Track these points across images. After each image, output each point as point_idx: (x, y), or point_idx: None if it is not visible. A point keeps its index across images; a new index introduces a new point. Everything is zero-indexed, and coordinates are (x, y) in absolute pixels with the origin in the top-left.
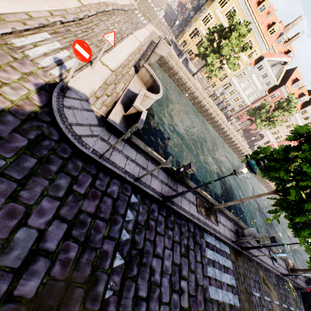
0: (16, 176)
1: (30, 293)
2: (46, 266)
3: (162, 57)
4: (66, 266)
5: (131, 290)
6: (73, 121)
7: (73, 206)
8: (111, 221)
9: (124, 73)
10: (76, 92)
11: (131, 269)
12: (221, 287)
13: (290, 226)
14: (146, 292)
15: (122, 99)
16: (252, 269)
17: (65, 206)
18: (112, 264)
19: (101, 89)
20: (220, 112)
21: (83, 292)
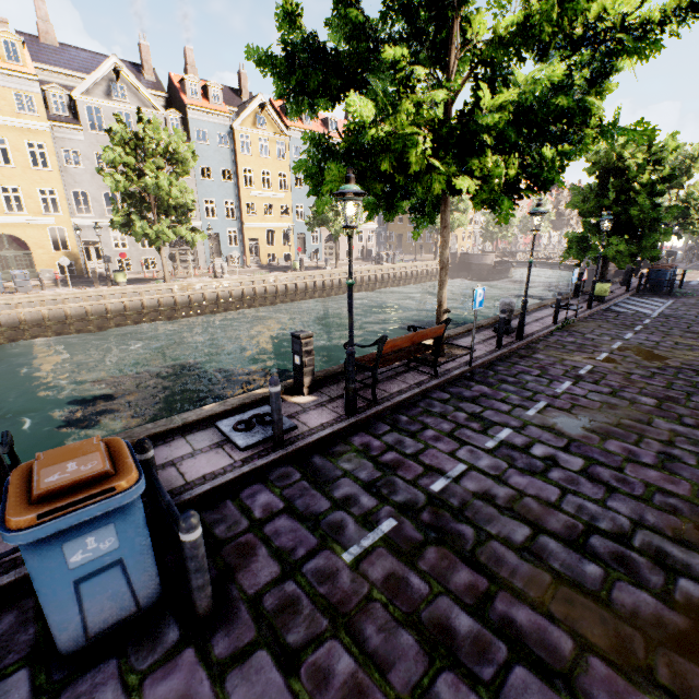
0: None
1: None
2: None
3: None
4: None
5: None
6: None
7: None
8: None
9: None
10: None
11: None
12: None
13: None
14: None
15: None
16: None
17: None
18: None
19: None
20: None
21: None
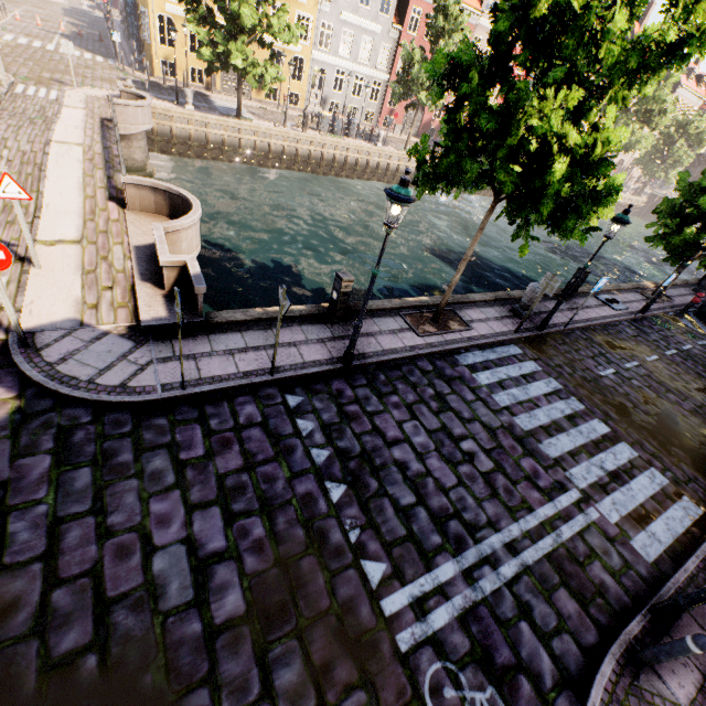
0: (80, 508)
1: (239, 609)
2: (233, 569)
3: (152, 133)
4: (261, 550)
5: (386, 509)
6: (90, 373)
7: (204, 479)
8: (282, 454)
9: (103, 226)
10: (50, 327)
11: (366, 486)
12: (537, 405)
13: (554, 230)
14: (412, 495)
15: (139, 273)
16: (579, 345)
17: (193, 488)
18: (330, 500)
19: (89, 288)
20: (347, 139)
21: (314, 558)
